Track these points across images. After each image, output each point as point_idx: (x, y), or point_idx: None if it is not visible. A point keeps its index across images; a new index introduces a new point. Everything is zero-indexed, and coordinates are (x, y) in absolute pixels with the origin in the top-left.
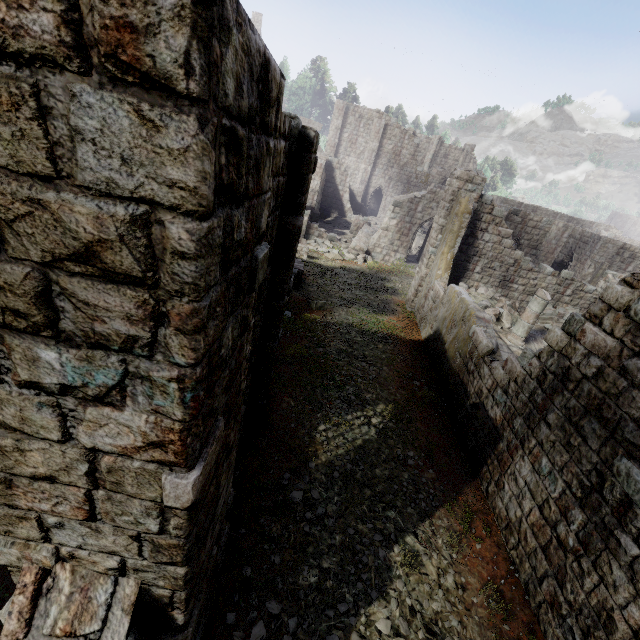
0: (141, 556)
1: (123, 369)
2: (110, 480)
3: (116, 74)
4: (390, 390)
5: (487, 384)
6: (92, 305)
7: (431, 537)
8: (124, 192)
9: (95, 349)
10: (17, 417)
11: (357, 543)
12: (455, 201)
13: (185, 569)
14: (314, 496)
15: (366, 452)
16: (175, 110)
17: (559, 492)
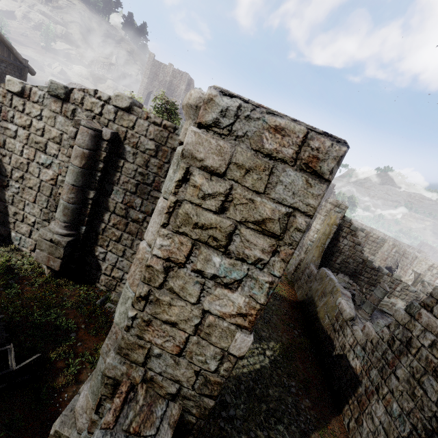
0: (193, 387)
1: (247, 272)
2: (205, 331)
3: (305, 169)
4: (278, 333)
5: (349, 341)
6: (250, 242)
7: None
8: (288, 203)
9: (240, 261)
10: (181, 286)
11: None
12: (327, 216)
13: (213, 403)
14: (227, 400)
15: (262, 375)
16: (321, 182)
17: (407, 432)
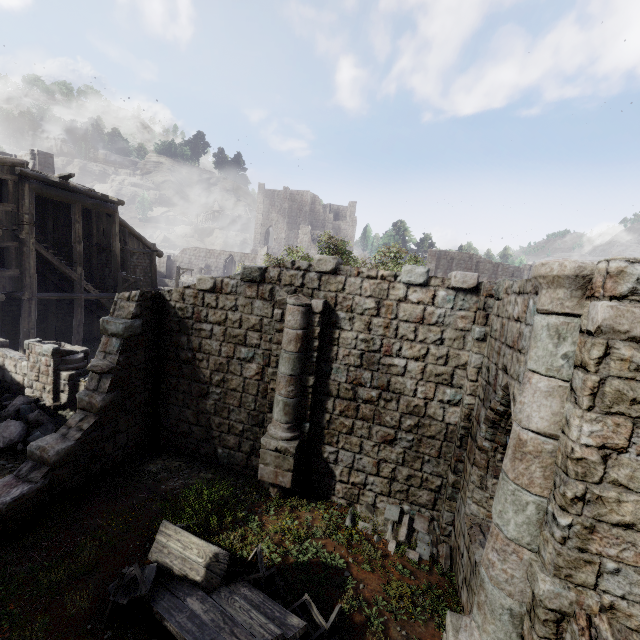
0: None
1: None
2: None
3: None
4: None
5: None
6: None
7: None
8: None
9: None
10: (629, 476)
11: None
12: None
13: None
14: None
15: None
16: None
17: None
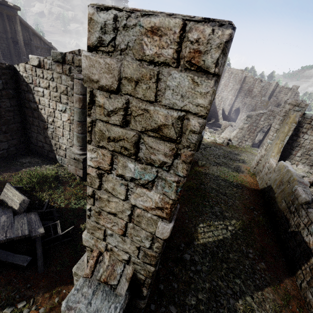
0: (138, 257)
1: (156, 174)
2: (136, 220)
3: (188, 67)
4: (239, 213)
5: (304, 221)
6: (153, 148)
7: (262, 302)
8: (178, 107)
9: (148, 165)
10: (112, 187)
11: (217, 291)
12: (286, 116)
13: (154, 269)
14: (196, 259)
15: (224, 243)
16: (207, 78)
17: None
